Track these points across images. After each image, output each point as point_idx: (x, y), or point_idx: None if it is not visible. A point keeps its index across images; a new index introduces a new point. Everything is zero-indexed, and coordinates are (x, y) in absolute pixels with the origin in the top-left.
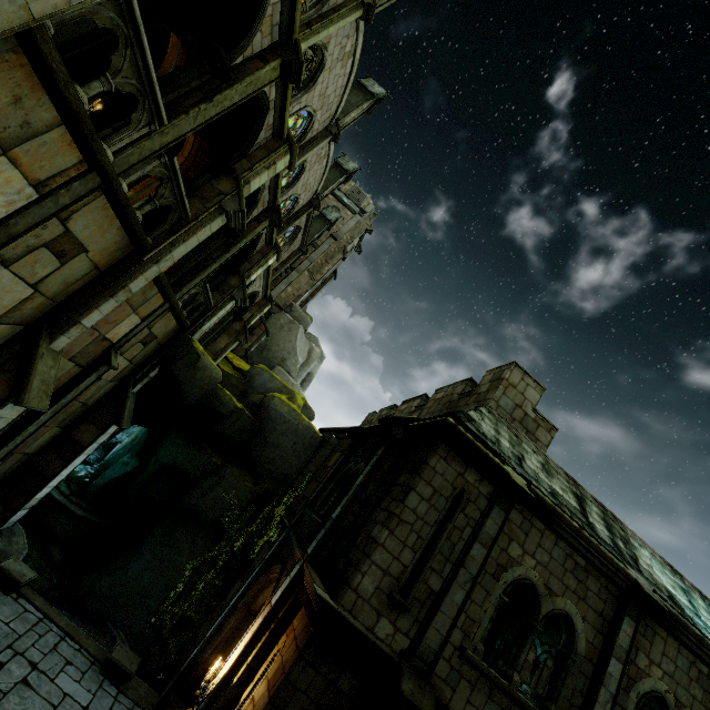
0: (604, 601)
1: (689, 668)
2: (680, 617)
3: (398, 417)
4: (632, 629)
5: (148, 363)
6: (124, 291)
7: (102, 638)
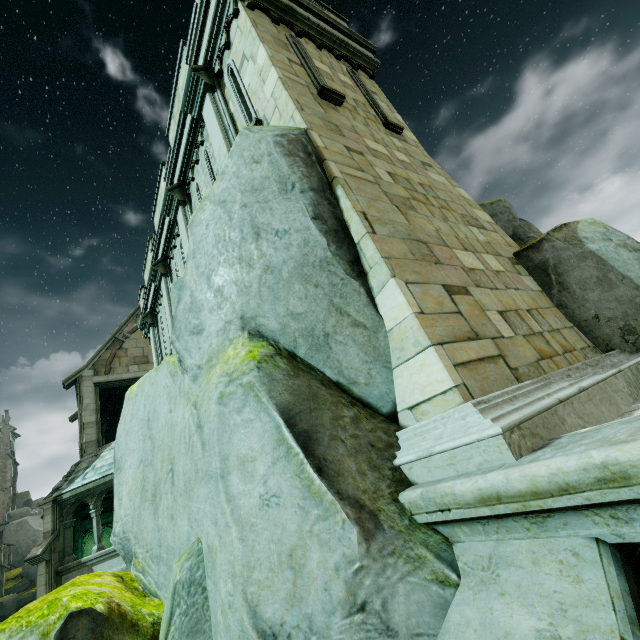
0: None
1: None
2: None
3: None
4: None
5: None
6: None
7: None
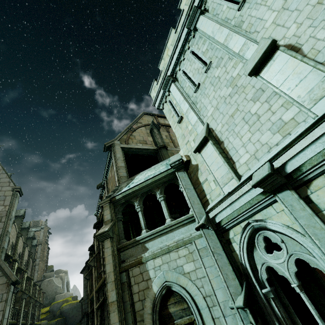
0: None
1: None
2: None
3: None
4: None
5: None
6: None
7: None
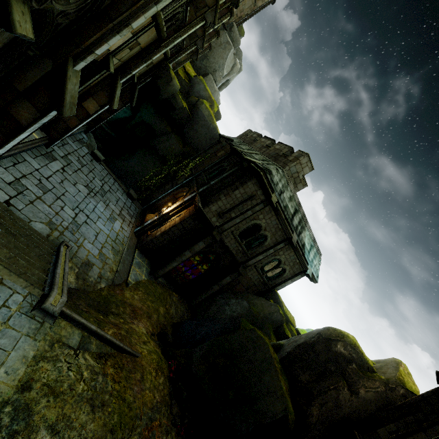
0: (280, 238)
1: (293, 259)
2: (299, 249)
3: (248, 159)
4: (283, 246)
5: (146, 74)
6: (150, 60)
7: (122, 183)
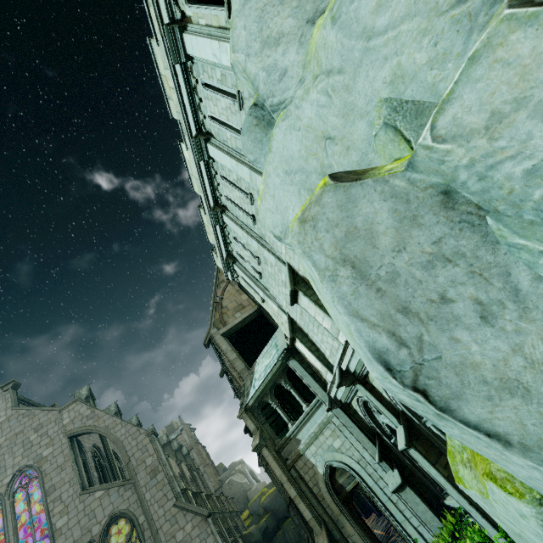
0: None
1: None
2: None
3: None
4: None
5: None
6: None
7: None
